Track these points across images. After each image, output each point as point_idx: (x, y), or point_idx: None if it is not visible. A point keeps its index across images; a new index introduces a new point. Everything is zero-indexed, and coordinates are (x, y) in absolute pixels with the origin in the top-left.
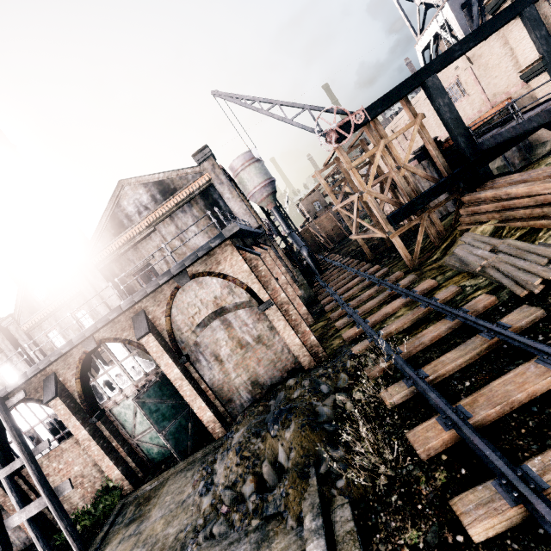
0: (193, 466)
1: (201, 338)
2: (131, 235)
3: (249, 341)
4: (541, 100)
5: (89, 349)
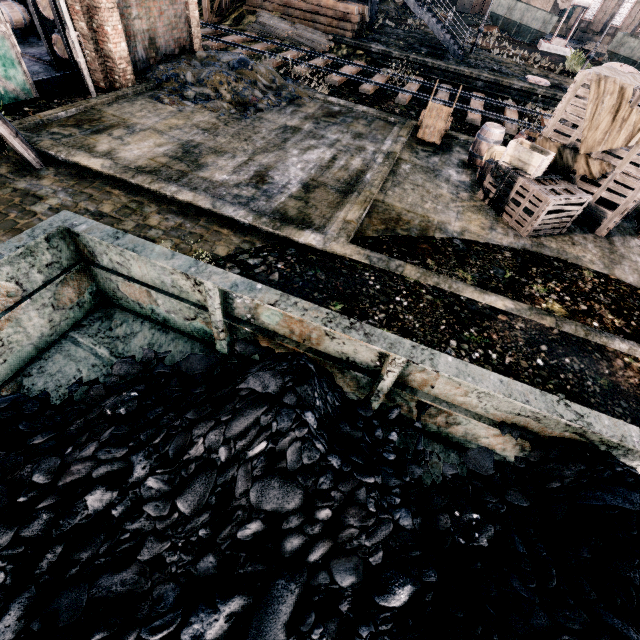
0: (133, 99)
1: None
2: None
3: None
4: None
5: None
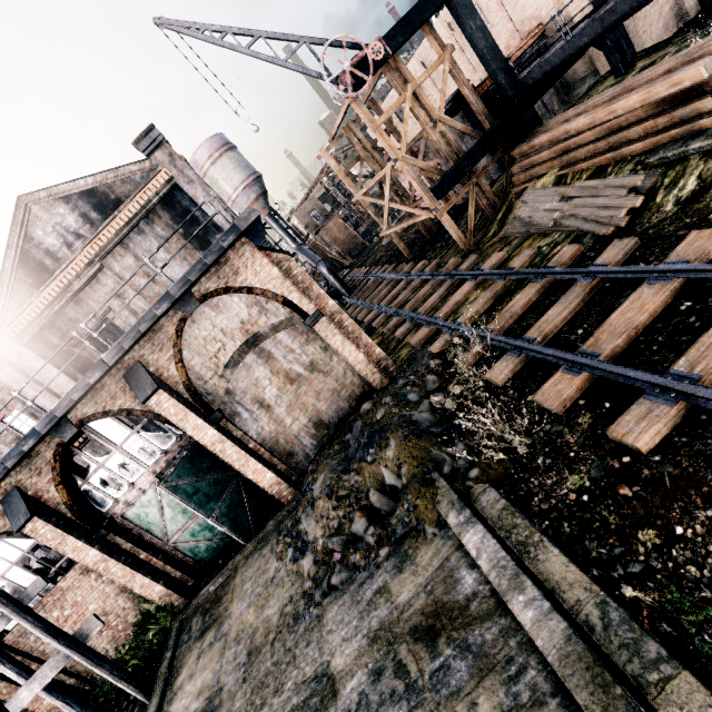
0: (267, 541)
1: (233, 384)
2: (64, 281)
3: (300, 372)
4: (576, 21)
5: (65, 437)
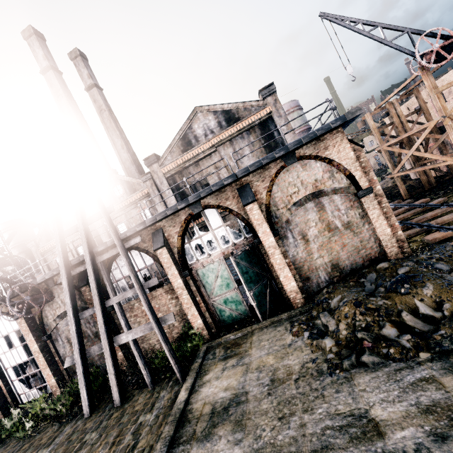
0: (280, 324)
1: (292, 217)
2: (196, 152)
3: (338, 225)
4: None
5: (194, 211)
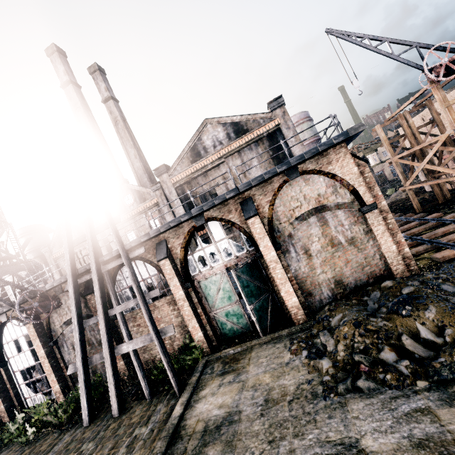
0: (280, 340)
1: (295, 231)
2: (205, 163)
3: (341, 241)
4: None
5: (198, 224)
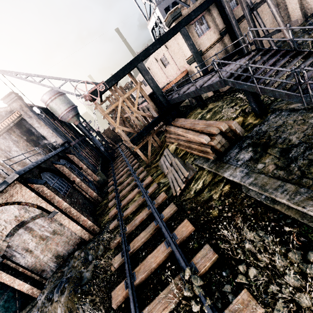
0: None
1: (11, 242)
2: None
3: (47, 235)
4: (197, 74)
5: None
